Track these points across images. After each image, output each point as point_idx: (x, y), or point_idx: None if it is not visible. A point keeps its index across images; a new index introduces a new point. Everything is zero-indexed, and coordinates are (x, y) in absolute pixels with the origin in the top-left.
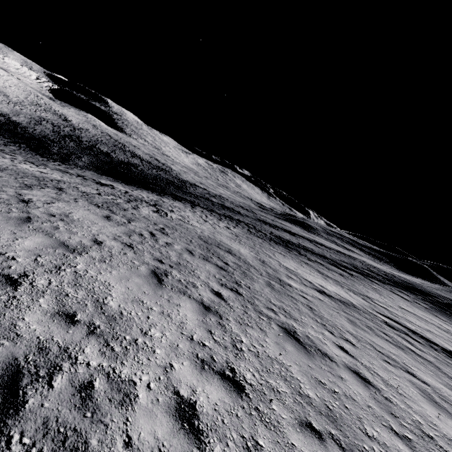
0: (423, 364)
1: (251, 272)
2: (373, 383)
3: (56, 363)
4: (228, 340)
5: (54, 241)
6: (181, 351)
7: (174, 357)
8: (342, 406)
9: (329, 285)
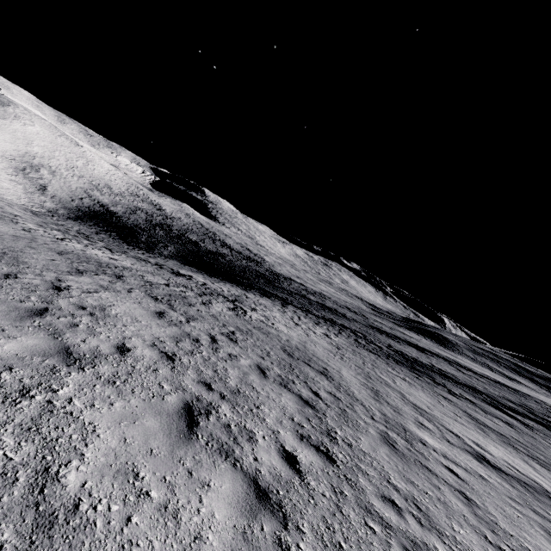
0: None
1: (356, 413)
2: None
3: None
4: None
5: (55, 345)
6: None
7: None
8: None
9: (492, 444)
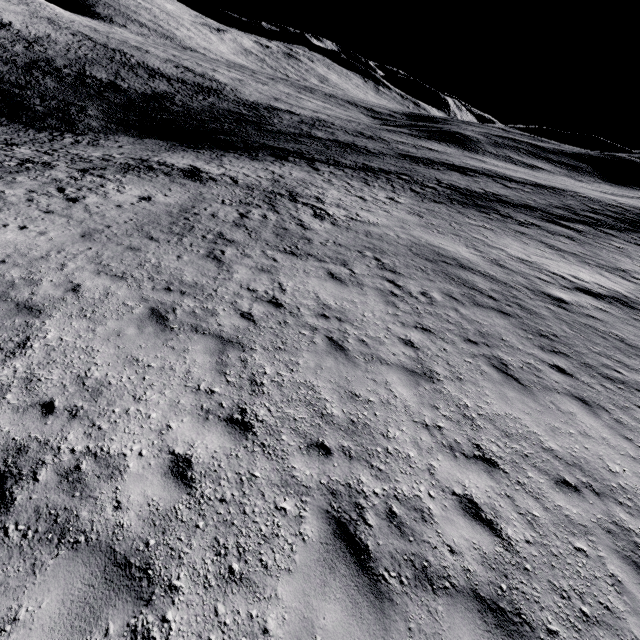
0: None
1: (522, 300)
2: None
3: (632, 541)
4: None
5: (401, 371)
6: None
7: None
8: None
9: (578, 270)
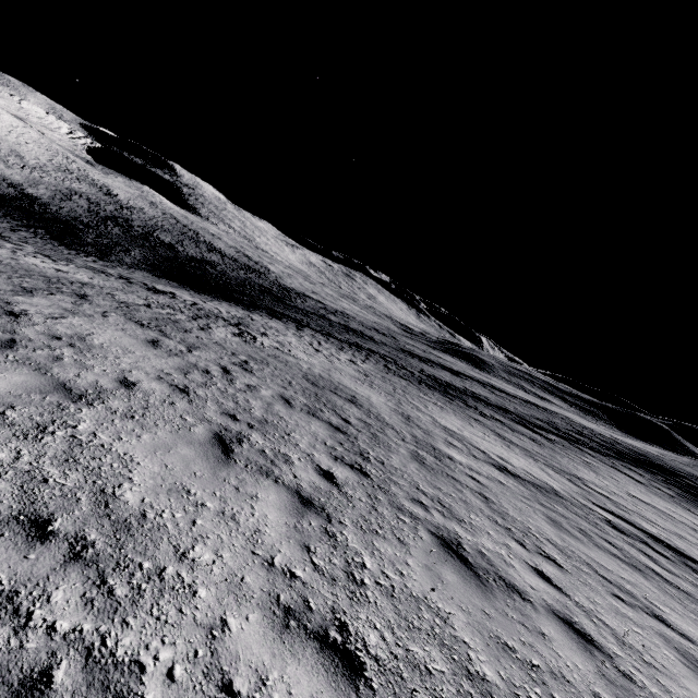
0: (677, 598)
1: (387, 436)
2: (600, 643)
3: None
4: (339, 565)
5: (47, 382)
6: (248, 590)
7: (231, 605)
8: (548, 697)
9: (514, 457)
